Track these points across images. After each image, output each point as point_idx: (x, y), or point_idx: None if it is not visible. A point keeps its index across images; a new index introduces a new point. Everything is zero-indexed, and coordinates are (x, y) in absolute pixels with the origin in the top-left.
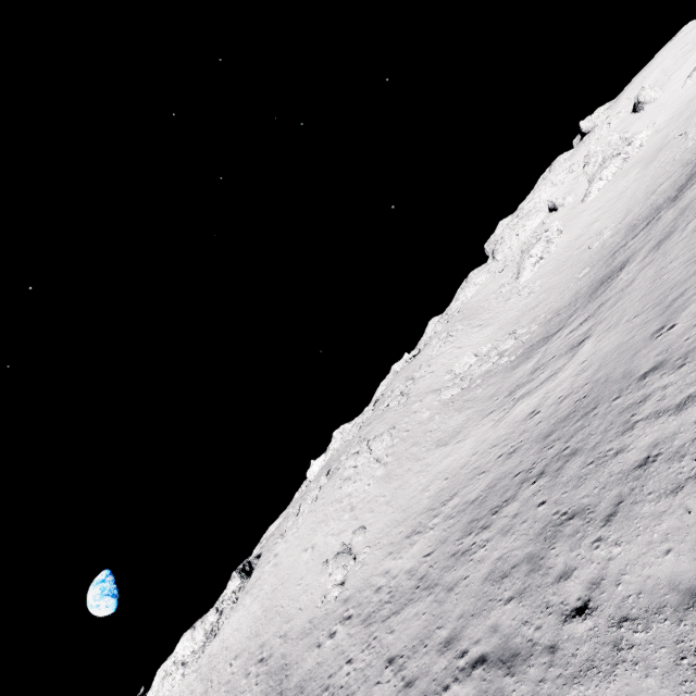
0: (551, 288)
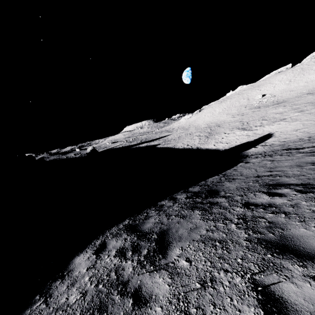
0: (305, 87)
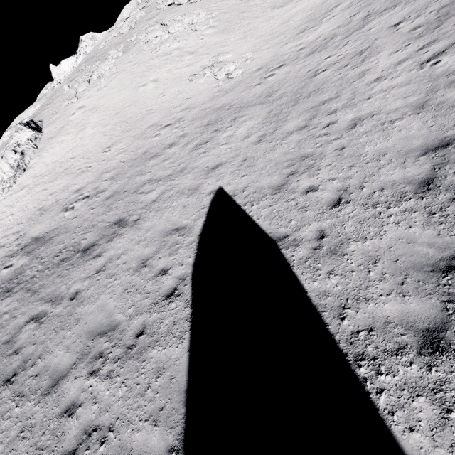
0: None
